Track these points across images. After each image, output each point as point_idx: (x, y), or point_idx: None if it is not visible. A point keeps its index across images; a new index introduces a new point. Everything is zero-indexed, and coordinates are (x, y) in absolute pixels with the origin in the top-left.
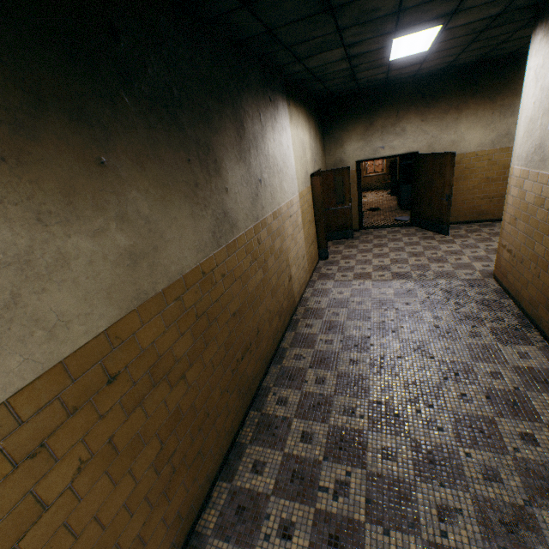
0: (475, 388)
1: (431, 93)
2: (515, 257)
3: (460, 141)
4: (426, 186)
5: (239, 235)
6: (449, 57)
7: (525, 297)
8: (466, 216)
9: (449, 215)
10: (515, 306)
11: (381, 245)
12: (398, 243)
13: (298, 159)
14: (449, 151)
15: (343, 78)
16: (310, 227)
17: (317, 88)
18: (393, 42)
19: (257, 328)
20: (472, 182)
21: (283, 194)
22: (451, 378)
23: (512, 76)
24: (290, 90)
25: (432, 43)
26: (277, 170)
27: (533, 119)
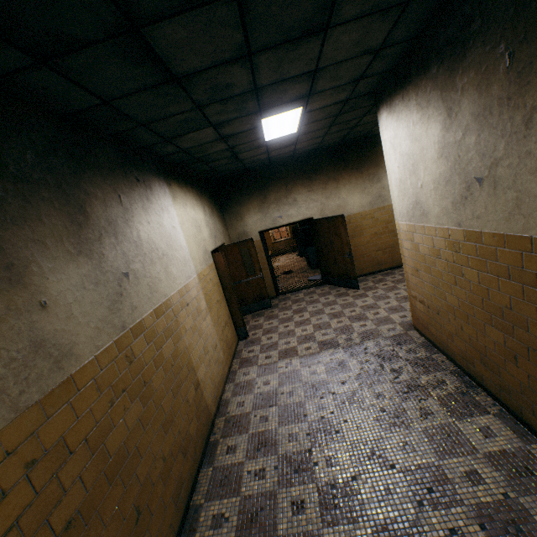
0: (461, 510)
1: (311, 169)
2: (430, 308)
3: (345, 205)
4: (328, 246)
5: (81, 366)
6: (317, 139)
7: (455, 350)
8: (369, 268)
9: (355, 270)
10: (449, 361)
11: (301, 310)
12: (316, 304)
13: (190, 238)
14: (339, 214)
15: (227, 159)
16: (219, 308)
17: (204, 169)
18: (262, 123)
19: (137, 509)
20: (364, 237)
21: (172, 281)
22: (427, 500)
23: (369, 153)
24: (169, 171)
25: (299, 125)
26: (158, 255)
27: (403, 180)
